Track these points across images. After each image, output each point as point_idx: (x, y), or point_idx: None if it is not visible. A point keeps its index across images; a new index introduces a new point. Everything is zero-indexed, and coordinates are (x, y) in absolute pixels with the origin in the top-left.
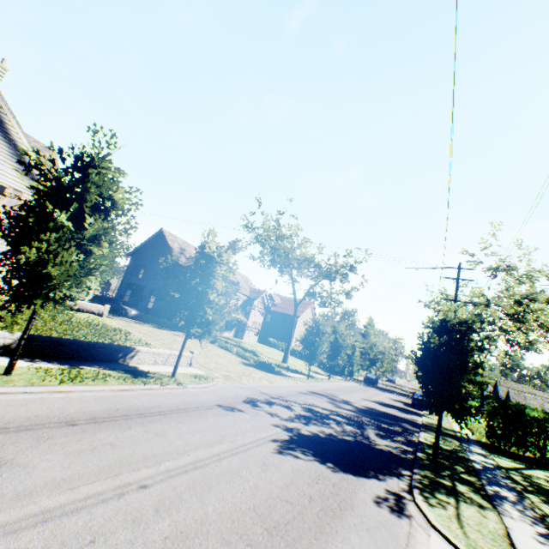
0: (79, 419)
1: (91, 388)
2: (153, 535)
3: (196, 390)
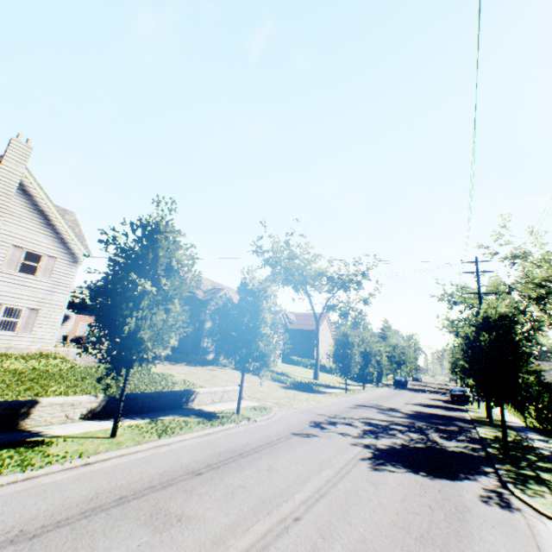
0: (199, 468)
1: (184, 437)
2: None
3: (264, 423)
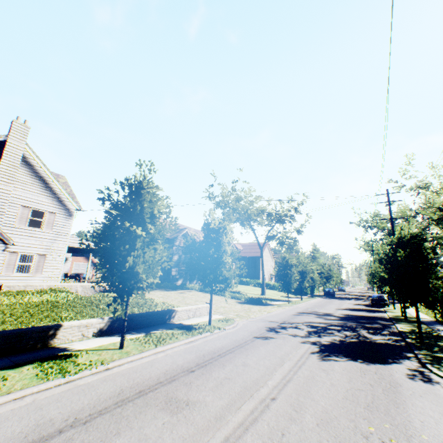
0: (191, 367)
1: (174, 345)
2: (309, 424)
3: (231, 330)
